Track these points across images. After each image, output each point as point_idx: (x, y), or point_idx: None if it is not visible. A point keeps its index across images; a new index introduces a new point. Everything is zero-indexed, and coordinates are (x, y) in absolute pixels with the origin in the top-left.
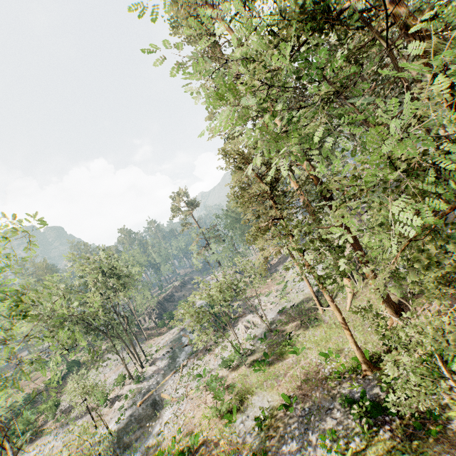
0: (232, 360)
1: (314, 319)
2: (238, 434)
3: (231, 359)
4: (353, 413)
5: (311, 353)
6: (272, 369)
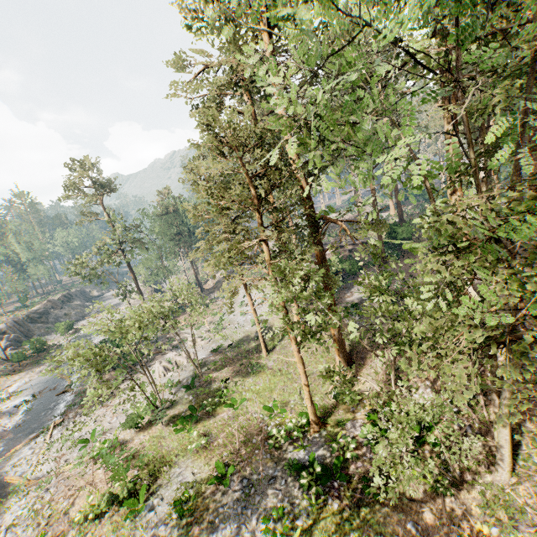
0: (143, 417)
1: (256, 363)
2: (145, 529)
3: (141, 414)
4: (303, 483)
5: (253, 406)
6: (201, 427)
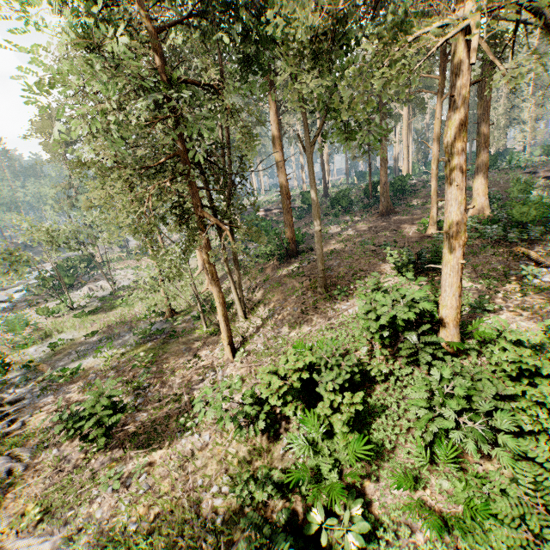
0: (54, 311)
1: None
2: (25, 356)
3: (55, 311)
4: (134, 333)
5: (138, 307)
6: (94, 317)
